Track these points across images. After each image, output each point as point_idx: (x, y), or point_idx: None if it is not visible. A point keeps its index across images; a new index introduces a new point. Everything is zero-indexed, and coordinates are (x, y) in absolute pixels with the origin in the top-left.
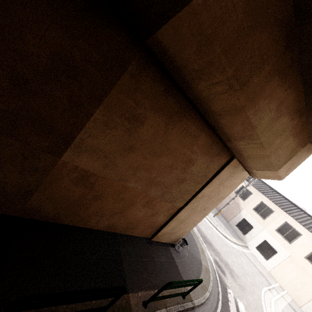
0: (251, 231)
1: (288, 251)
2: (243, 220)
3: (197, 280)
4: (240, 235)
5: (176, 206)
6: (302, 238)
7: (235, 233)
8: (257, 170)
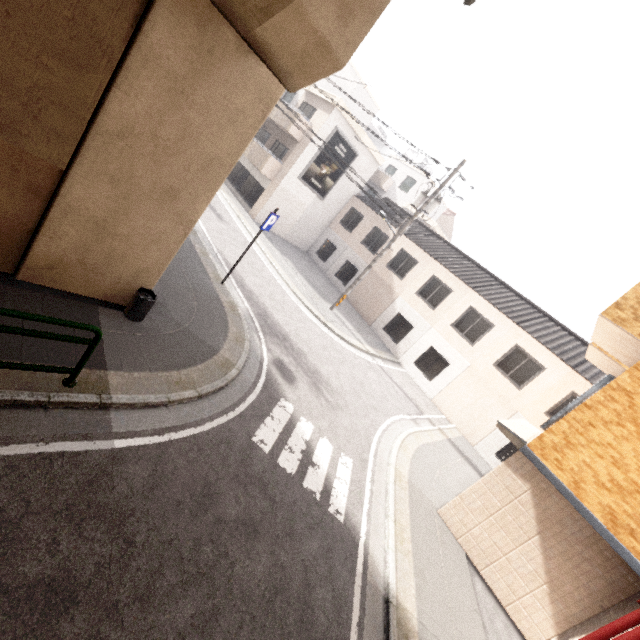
0: (410, 334)
1: (467, 359)
2: (397, 316)
3: (60, 320)
4: (389, 345)
5: (39, 159)
6: (495, 332)
7: (380, 342)
8: (259, 20)
